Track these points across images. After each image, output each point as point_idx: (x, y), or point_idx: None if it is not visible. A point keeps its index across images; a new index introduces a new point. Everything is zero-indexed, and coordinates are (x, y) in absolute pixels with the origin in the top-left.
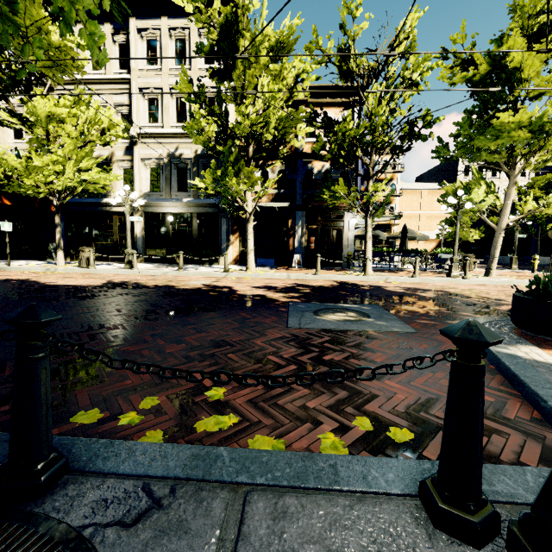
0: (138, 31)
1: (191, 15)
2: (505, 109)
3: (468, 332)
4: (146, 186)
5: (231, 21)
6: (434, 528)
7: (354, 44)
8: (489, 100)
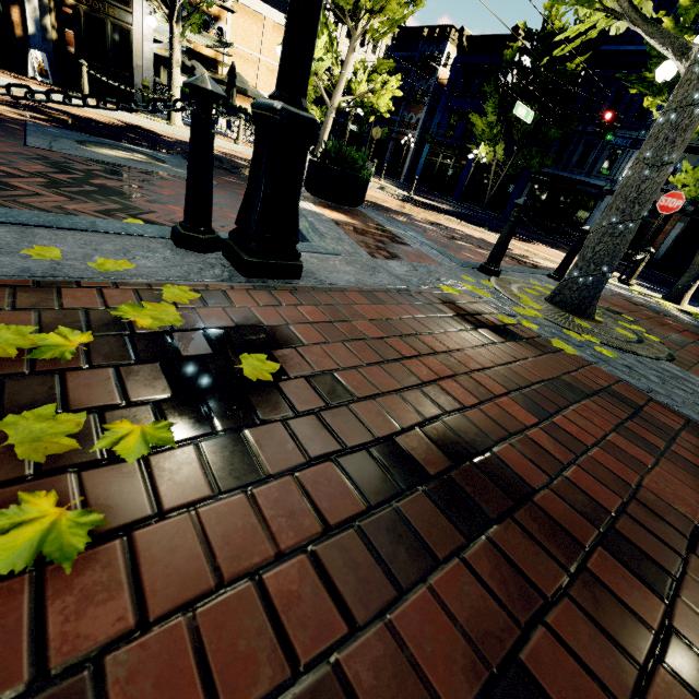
0: None
1: None
2: None
3: (201, 82)
4: None
5: None
6: (177, 248)
7: None
8: None
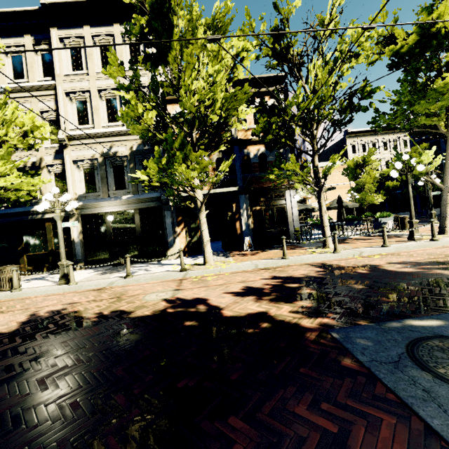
0: (60, 40)
1: (114, 23)
2: (437, 75)
3: None
4: (80, 188)
5: None
6: None
7: (288, 22)
8: (421, 67)
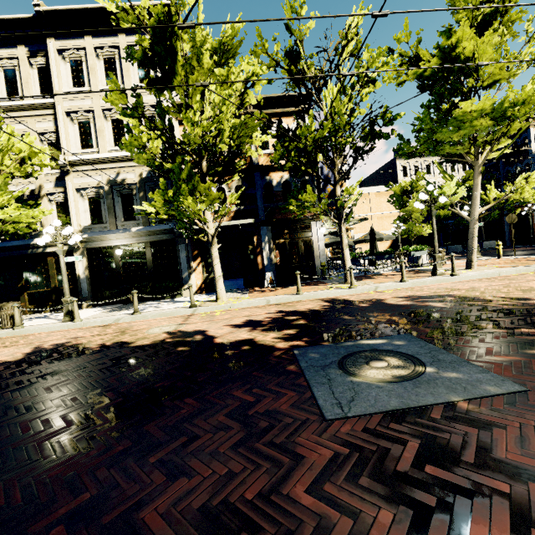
0: (59, 52)
1: (119, 33)
2: (461, 101)
3: None
4: (85, 219)
5: (164, 21)
6: None
7: (302, 44)
8: (444, 93)
